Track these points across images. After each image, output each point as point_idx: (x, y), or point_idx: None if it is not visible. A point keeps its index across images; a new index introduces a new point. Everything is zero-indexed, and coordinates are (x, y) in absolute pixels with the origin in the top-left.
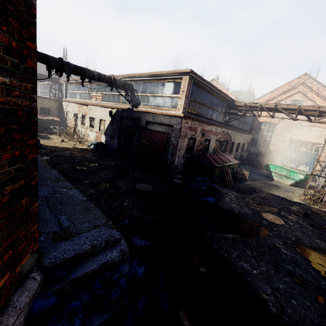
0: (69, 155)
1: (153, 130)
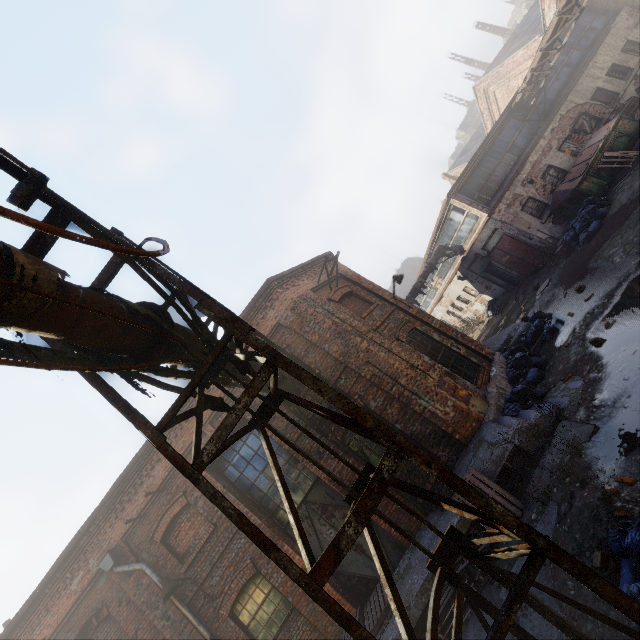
0: (484, 338)
1: (494, 246)
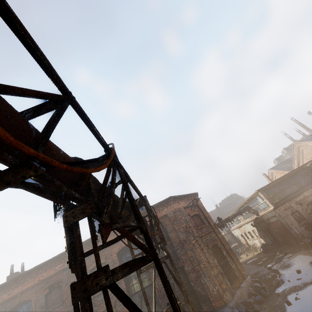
0: (252, 260)
1: (273, 222)
